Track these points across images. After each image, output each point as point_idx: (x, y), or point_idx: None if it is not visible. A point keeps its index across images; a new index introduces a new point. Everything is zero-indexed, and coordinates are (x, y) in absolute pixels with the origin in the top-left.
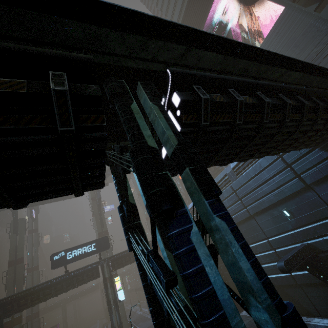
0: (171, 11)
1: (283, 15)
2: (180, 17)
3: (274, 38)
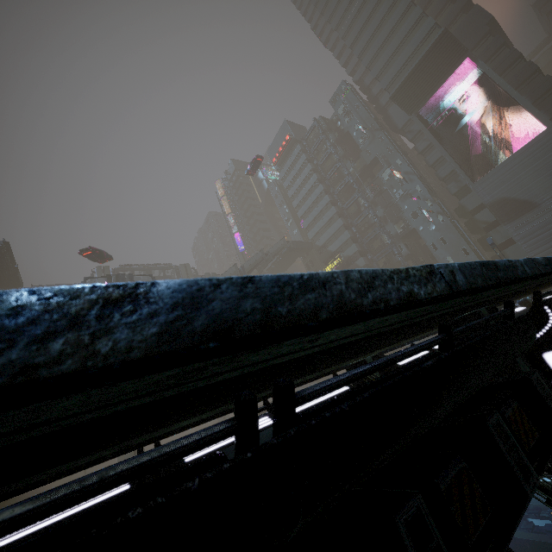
0: (380, 67)
1: (543, 136)
2: (394, 82)
3: (526, 158)
